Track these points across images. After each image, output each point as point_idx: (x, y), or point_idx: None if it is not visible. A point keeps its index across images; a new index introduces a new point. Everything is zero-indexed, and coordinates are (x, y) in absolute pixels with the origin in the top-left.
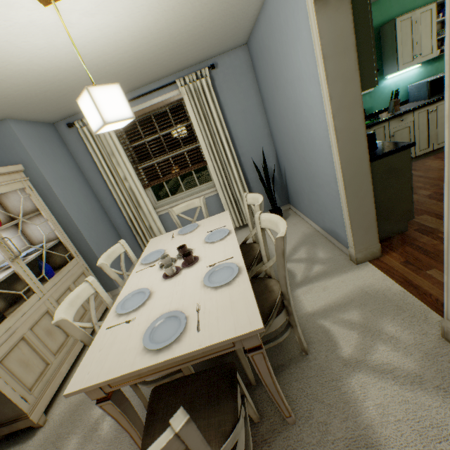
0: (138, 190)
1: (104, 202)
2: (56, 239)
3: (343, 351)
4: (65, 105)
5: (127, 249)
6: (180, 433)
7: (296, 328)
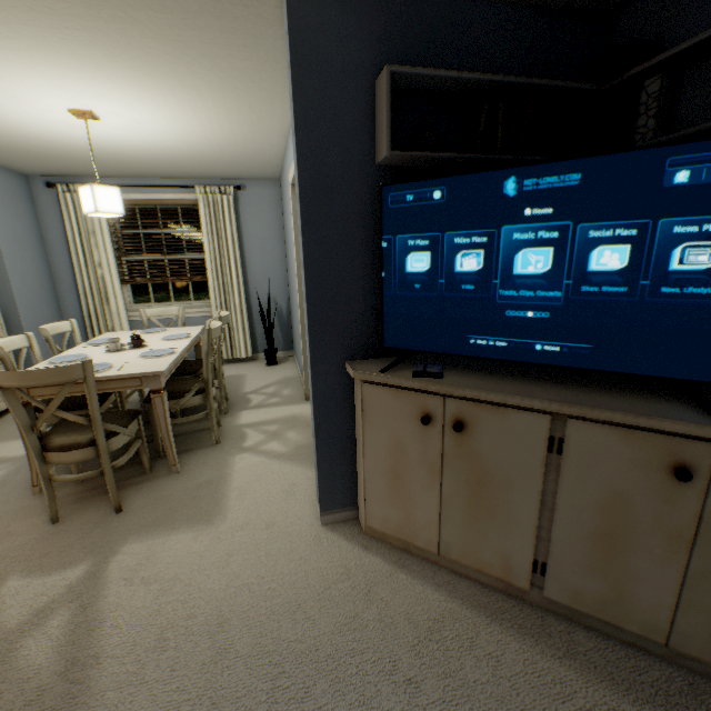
0: (113, 283)
1: (60, 284)
2: None
3: (246, 444)
4: (55, 166)
5: (76, 330)
6: (85, 364)
7: (212, 415)
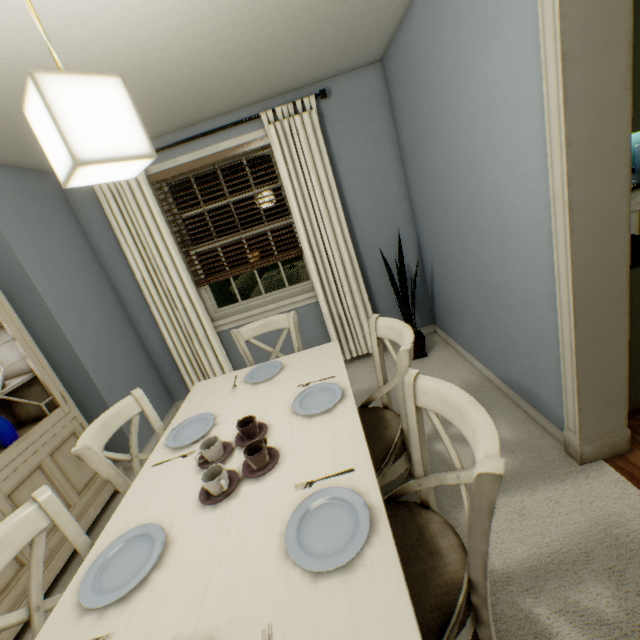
0: (187, 290)
1: (130, 306)
2: (30, 372)
3: None
4: None
5: (146, 408)
6: None
7: None
